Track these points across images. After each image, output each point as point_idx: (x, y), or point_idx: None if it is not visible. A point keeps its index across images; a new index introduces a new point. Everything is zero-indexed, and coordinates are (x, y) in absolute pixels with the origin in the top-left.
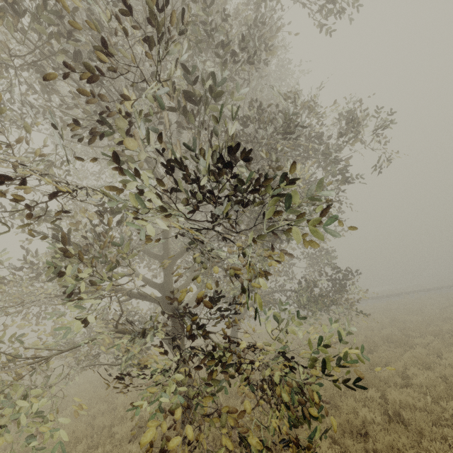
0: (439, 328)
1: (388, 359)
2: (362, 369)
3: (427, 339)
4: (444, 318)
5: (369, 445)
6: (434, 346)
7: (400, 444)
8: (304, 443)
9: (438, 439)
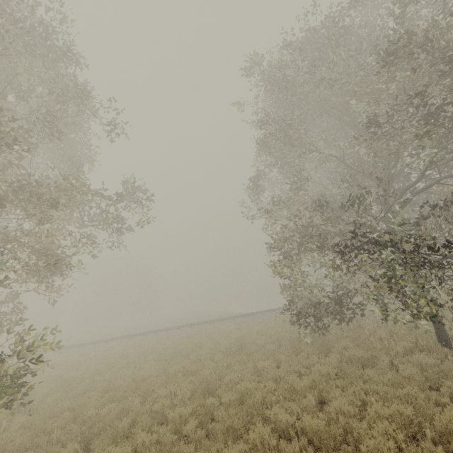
0: None
1: None
2: None
3: None
4: None
5: None
6: None
7: None
8: None
9: None
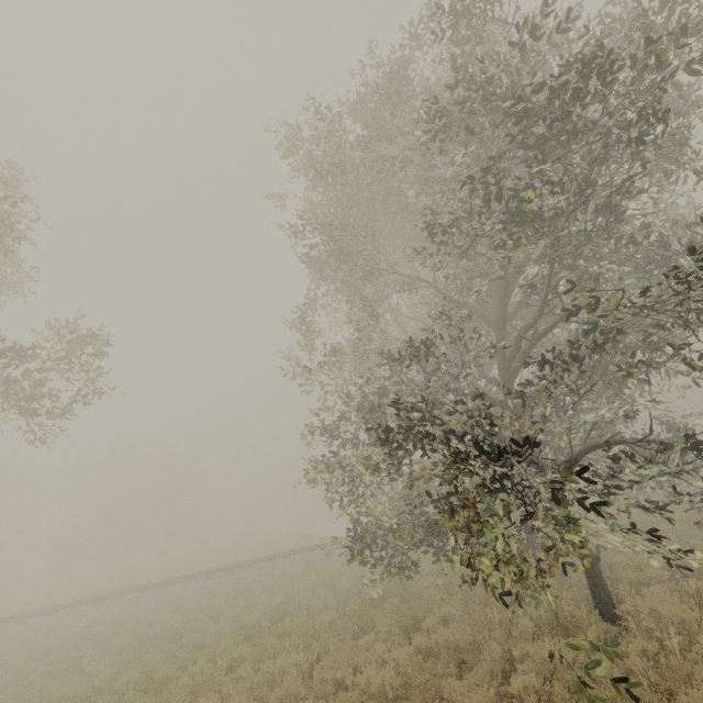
0: None
1: None
2: None
3: None
4: None
5: None
6: None
7: None
8: None
9: None
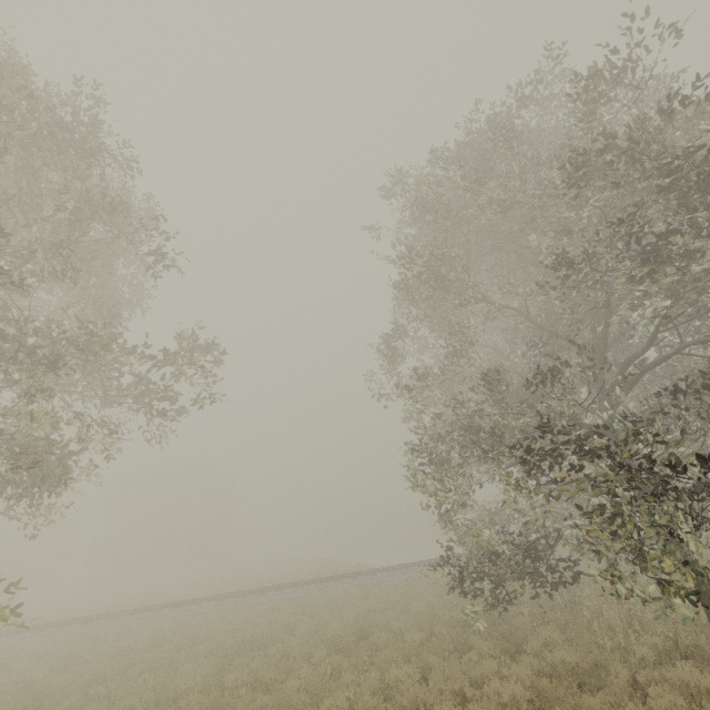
0: None
1: None
2: None
3: None
4: None
5: None
6: None
7: None
8: None
9: None
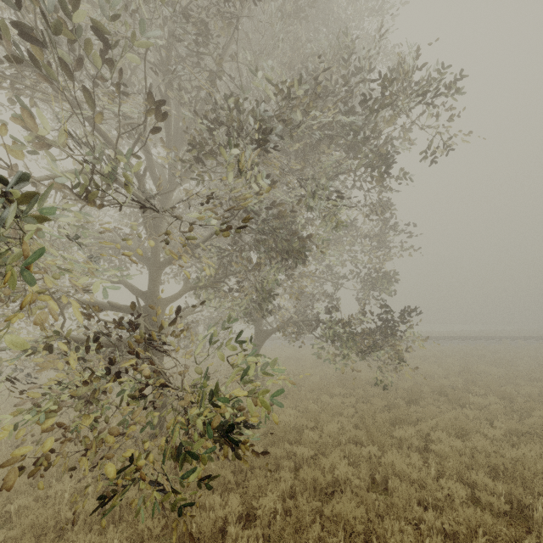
0: (517, 389)
1: (423, 415)
2: (379, 421)
3: (488, 400)
4: (531, 378)
5: (326, 507)
6: (492, 410)
7: (351, 516)
8: (251, 489)
9: (408, 519)
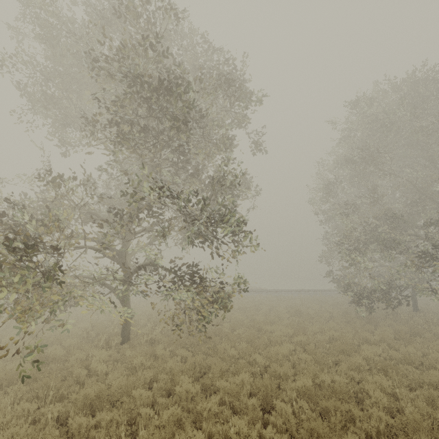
0: None
1: None
2: None
3: None
4: None
5: None
6: None
7: None
8: None
9: None
